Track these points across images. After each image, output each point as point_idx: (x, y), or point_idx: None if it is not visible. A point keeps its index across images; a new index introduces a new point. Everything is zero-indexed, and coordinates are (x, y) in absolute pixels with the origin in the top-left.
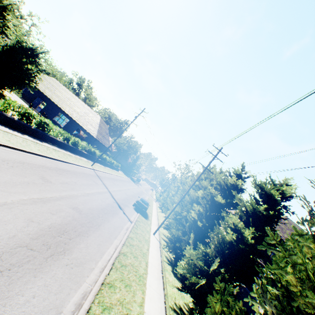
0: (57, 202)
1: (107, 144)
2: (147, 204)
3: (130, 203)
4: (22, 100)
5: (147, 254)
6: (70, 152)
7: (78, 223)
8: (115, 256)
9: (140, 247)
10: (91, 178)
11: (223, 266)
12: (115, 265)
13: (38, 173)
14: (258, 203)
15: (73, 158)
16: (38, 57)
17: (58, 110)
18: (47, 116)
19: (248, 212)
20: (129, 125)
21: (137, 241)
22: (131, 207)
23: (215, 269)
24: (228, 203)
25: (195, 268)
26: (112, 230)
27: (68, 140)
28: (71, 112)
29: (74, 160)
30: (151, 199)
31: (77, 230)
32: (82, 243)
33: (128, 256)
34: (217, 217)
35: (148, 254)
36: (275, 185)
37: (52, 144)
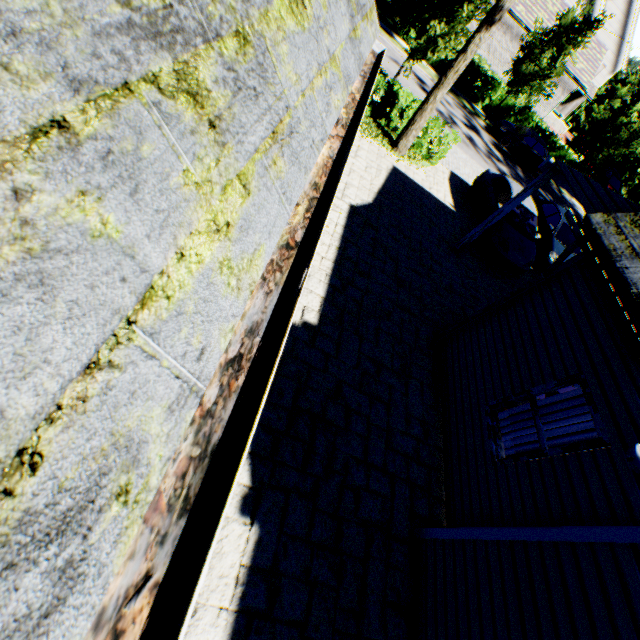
0: None
1: None
2: None
3: None
4: None
5: None
6: None
7: None
8: None
9: None
10: None
11: None
12: None
13: None
14: None
15: None
16: None
17: None
18: None
19: None
20: None
21: None
22: None
23: None
24: None
25: None
26: None
27: None
28: None
29: None
30: None
31: None
32: None
33: None
34: None
35: None
36: None
37: None
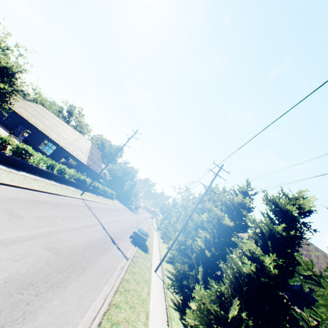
0: (26, 243)
1: (99, 171)
2: (146, 235)
3: (126, 235)
4: (3, 129)
5: (147, 300)
6: (54, 181)
7: (52, 269)
8: (103, 311)
9: (138, 292)
10: (79, 209)
11: (243, 308)
12: (102, 326)
13: (4, 208)
14: (274, 222)
15: (58, 188)
16: (14, 77)
17: (44, 137)
18: (29, 144)
19: (264, 234)
20: (121, 148)
21: (134, 284)
22: (128, 240)
23: (235, 314)
24: (237, 225)
25: (209, 315)
26: (102, 273)
27: (52, 168)
28: (58, 139)
29: (58, 190)
30: (152, 228)
31: (49, 280)
32: (55, 299)
33: (121, 307)
34: (227, 243)
35: (149, 300)
36: (290, 199)
37: (33, 173)
